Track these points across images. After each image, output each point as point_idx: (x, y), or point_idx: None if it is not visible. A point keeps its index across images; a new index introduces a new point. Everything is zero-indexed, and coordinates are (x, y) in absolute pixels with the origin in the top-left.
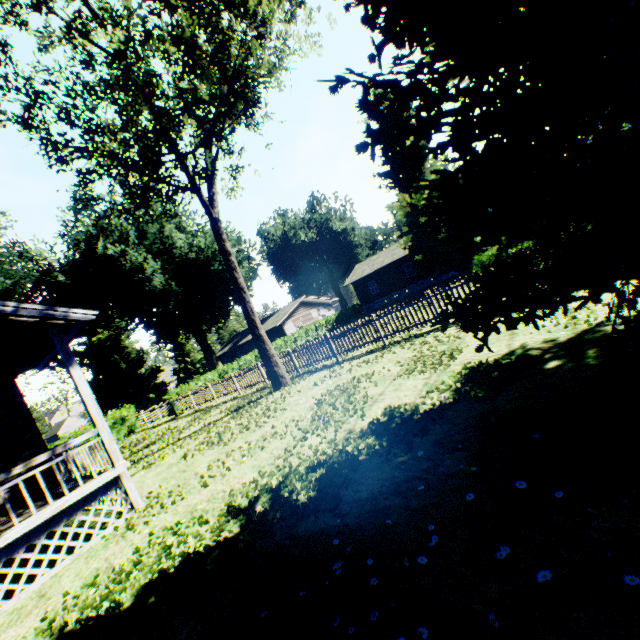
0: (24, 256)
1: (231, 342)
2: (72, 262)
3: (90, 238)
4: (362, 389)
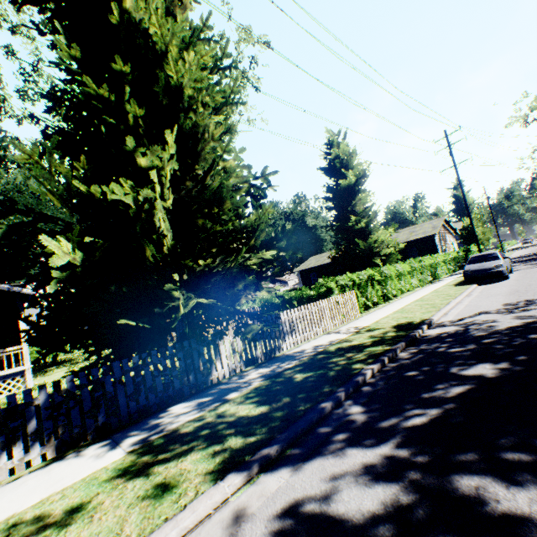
0: None
1: None
2: None
3: None
4: None
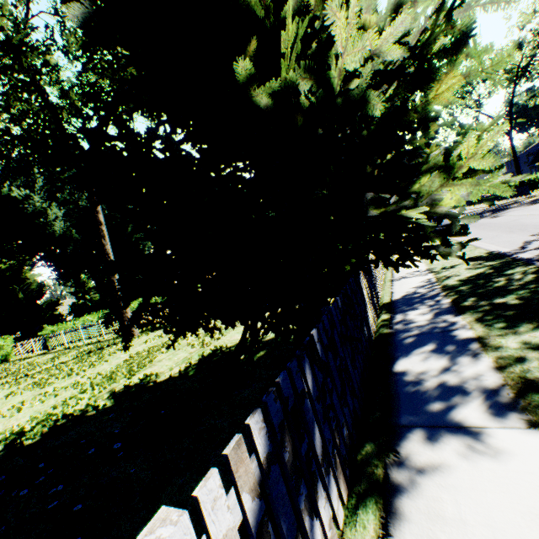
0: None
1: None
2: None
3: None
4: (159, 353)
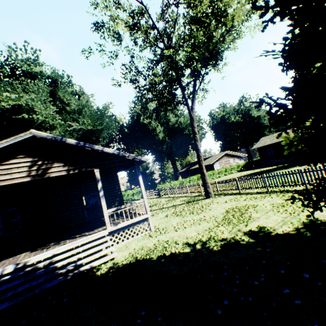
0: (116, 121)
1: (186, 167)
2: (130, 124)
3: (138, 115)
4: (249, 212)
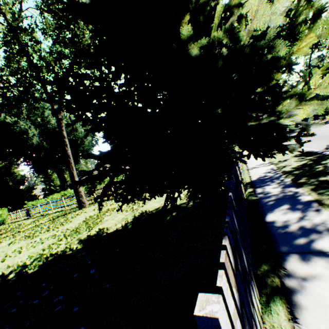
0: None
1: (78, 177)
2: None
3: None
4: (104, 216)
